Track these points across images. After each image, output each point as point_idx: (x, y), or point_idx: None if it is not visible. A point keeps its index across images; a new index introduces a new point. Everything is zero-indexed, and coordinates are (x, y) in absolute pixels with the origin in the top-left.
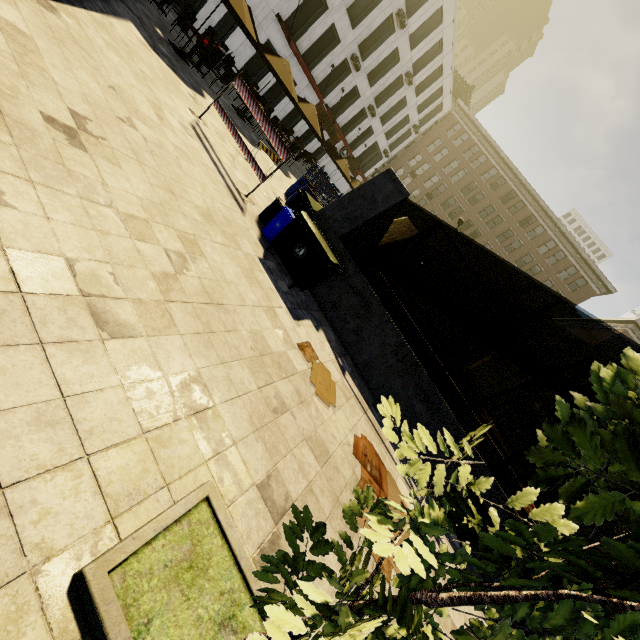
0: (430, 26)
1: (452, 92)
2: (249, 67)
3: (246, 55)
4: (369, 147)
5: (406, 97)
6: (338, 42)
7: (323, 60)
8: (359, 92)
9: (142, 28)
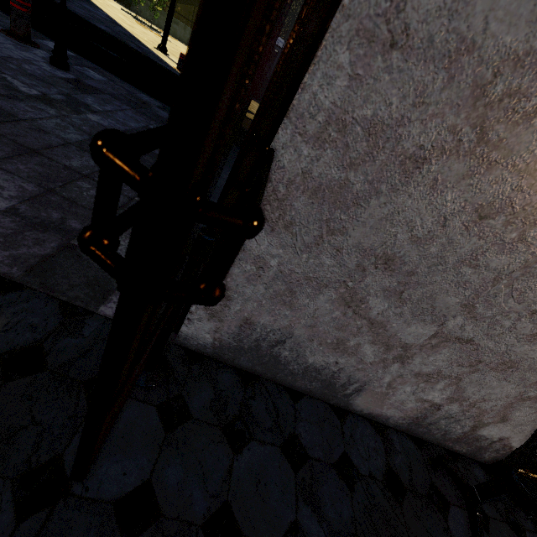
0: None
1: None
2: None
3: None
4: None
5: None
6: None
7: None
8: None
9: None
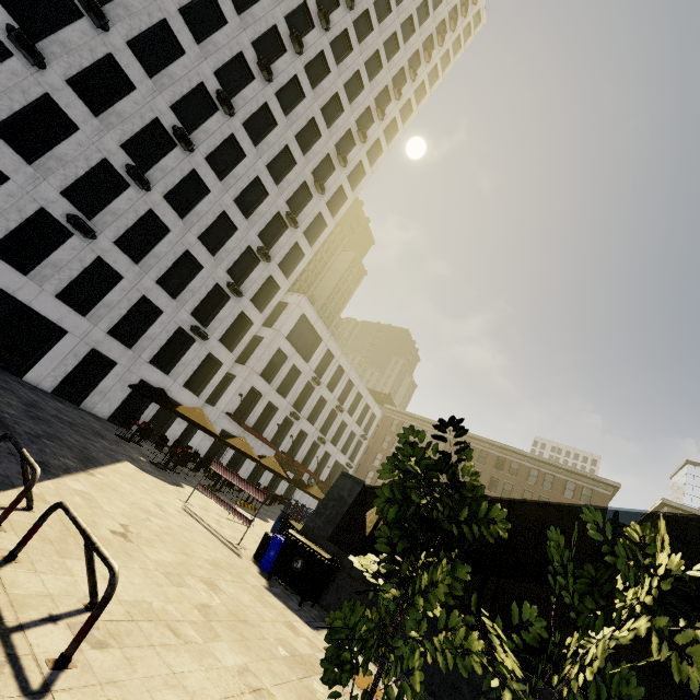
0: (338, 376)
1: (377, 402)
2: (210, 452)
3: (206, 445)
4: (332, 467)
5: (344, 420)
6: (277, 409)
7: (269, 424)
8: (305, 432)
9: (133, 461)
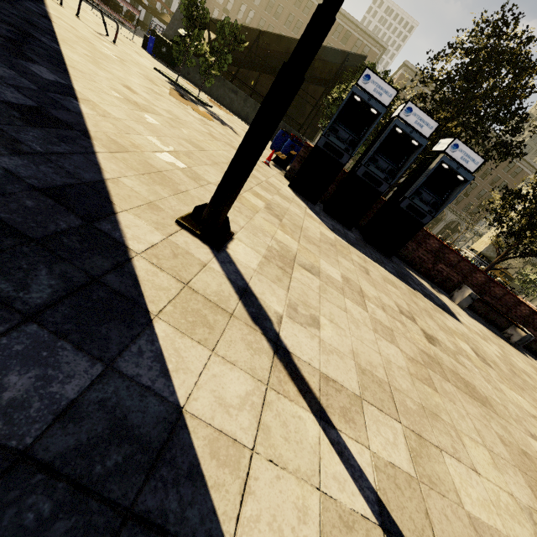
0: None
1: None
2: None
3: None
4: None
5: None
6: None
7: None
8: None
9: None
